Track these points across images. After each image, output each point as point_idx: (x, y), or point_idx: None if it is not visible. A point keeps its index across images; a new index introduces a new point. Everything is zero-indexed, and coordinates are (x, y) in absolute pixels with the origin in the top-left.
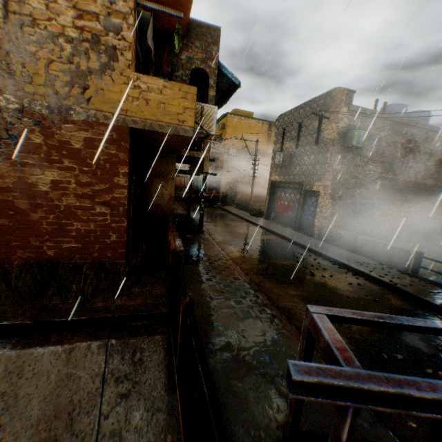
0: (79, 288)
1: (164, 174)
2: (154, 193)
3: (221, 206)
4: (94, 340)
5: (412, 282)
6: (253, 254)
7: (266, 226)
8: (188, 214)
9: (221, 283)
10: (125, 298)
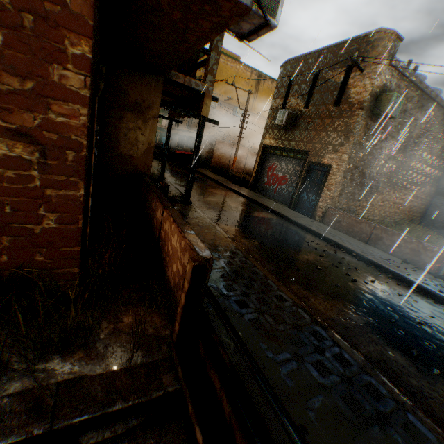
0: None
1: (142, 107)
2: (123, 137)
3: None
4: None
5: None
6: (265, 242)
7: (258, 200)
8: (162, 174)
9: (265, 312)
10: (80, 357)
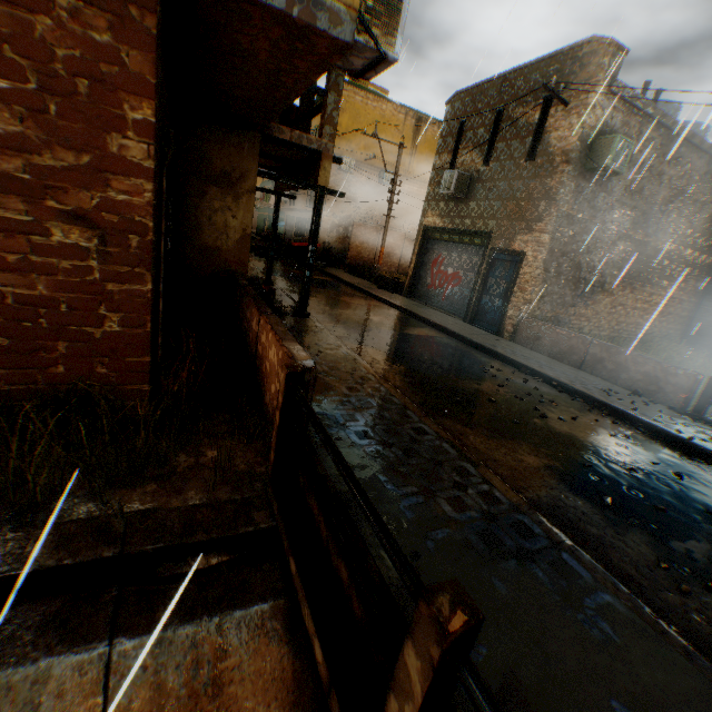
0: (6, 476)
1: (231, 178)
2: (206, 222)
3: (321, 268)
4: (61, 651)
5: (707, 432)
6: (415, 367)
7: (415, 311)
8: (268, 277)
9: (394, 445)
10: (154, 489)
